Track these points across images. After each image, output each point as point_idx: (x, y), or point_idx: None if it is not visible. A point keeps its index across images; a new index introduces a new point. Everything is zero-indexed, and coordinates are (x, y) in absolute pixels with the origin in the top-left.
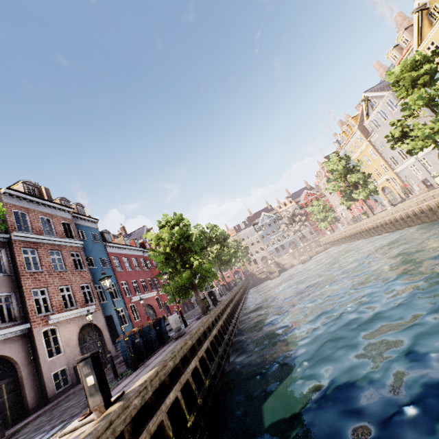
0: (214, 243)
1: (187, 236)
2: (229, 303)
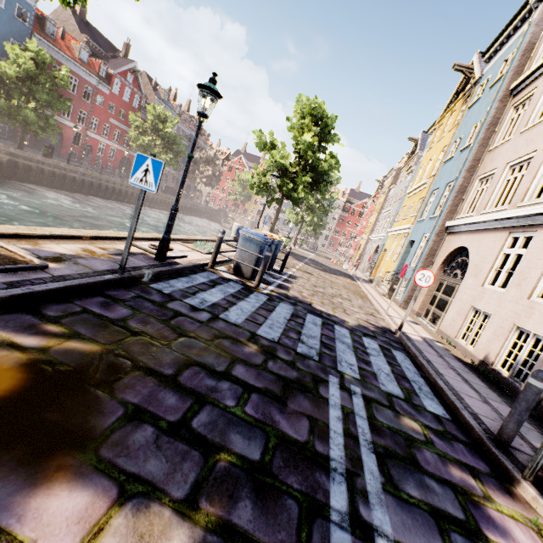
0: (157, 136)
1: (31, 77)
2: (84, 175)
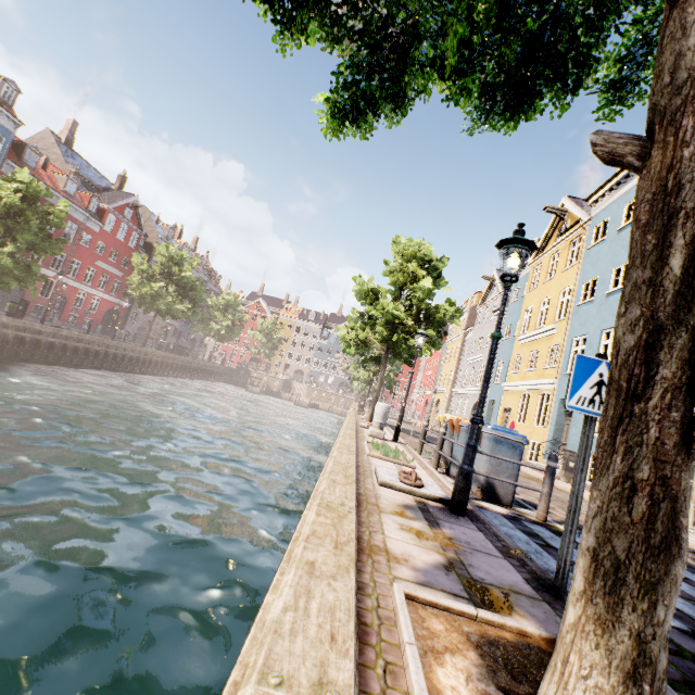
0: (170, 281)
1: (15, 213)
2: (66, 339)
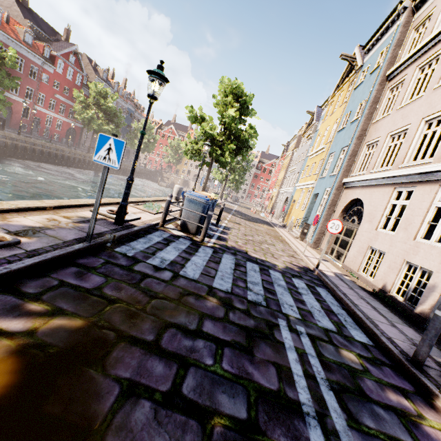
0: (100, 110)
1: None
2: (34, 145)
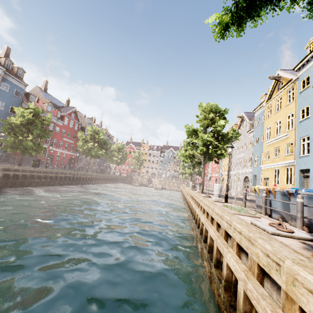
0: (95, 142)
1: (31, 122)
2: (56, 173)
